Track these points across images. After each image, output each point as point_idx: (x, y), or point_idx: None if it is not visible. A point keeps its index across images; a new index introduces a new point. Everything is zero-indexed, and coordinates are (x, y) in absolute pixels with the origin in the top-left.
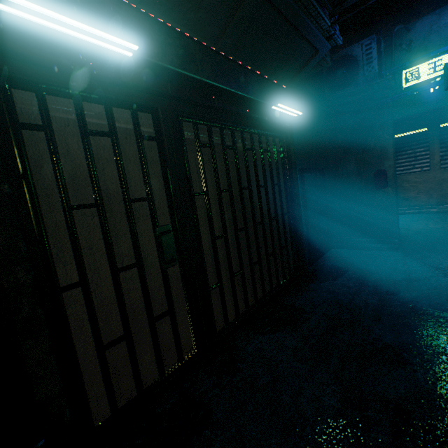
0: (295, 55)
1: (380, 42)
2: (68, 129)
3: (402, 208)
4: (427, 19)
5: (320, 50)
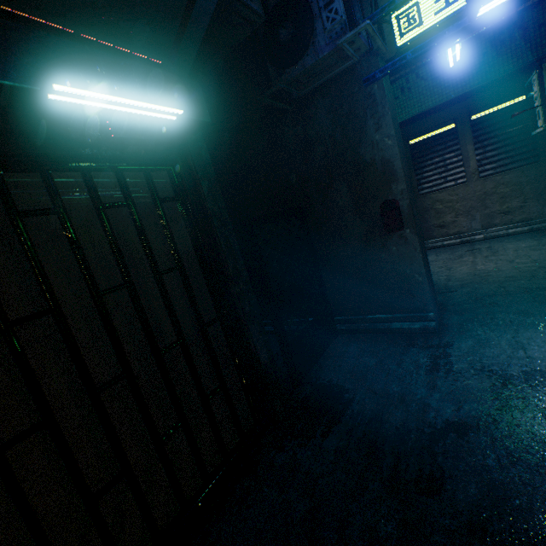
0: None
1: None
2: None
3: (439, 239)
4: None
5: None
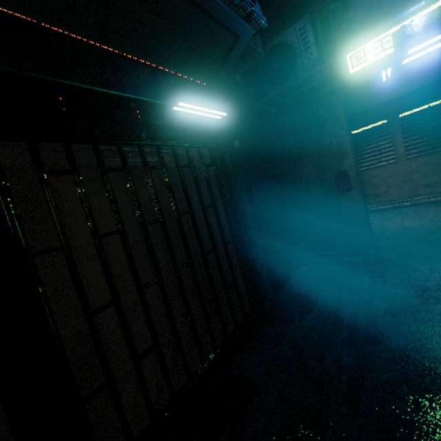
0: (209, 43)
1: (315, 23)
2: None
3: (374, 205)
4: None
5: (241, 35)
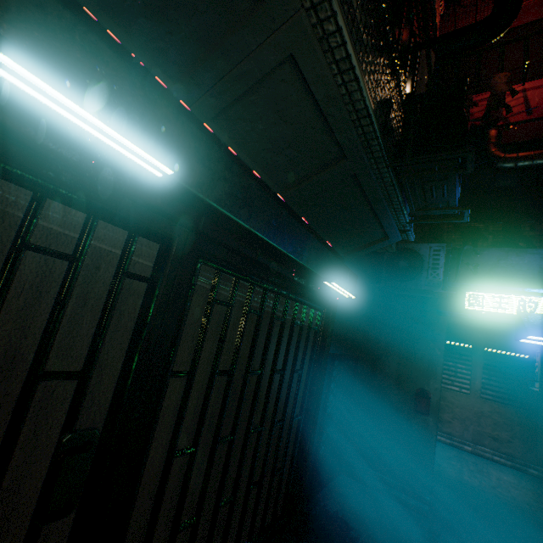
0: (364, 232)
1: (449, 253)
2: (12, 218)
3: None
4: (495, 252)
5: (391, 238)
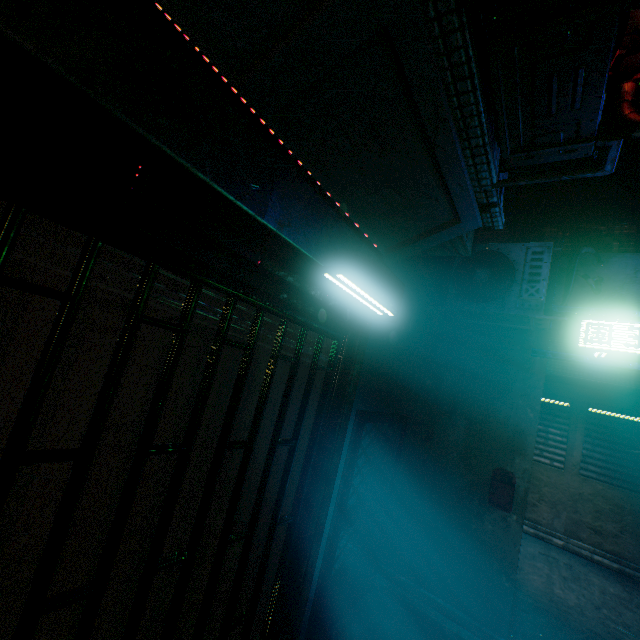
0: (417, 206)
1: (558, 257)
2: None
3: None
4: (631, 259)
5: (464, 221)
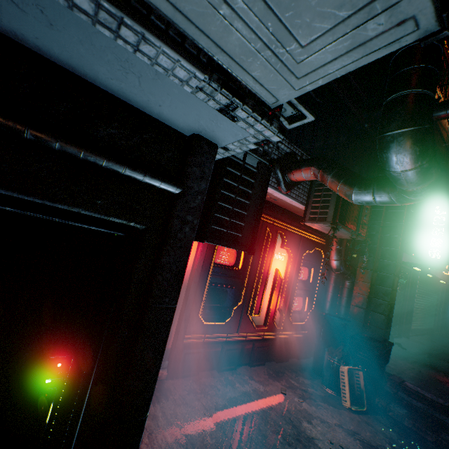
0: None
1: None
2: None
3: None
4: None
5: None
